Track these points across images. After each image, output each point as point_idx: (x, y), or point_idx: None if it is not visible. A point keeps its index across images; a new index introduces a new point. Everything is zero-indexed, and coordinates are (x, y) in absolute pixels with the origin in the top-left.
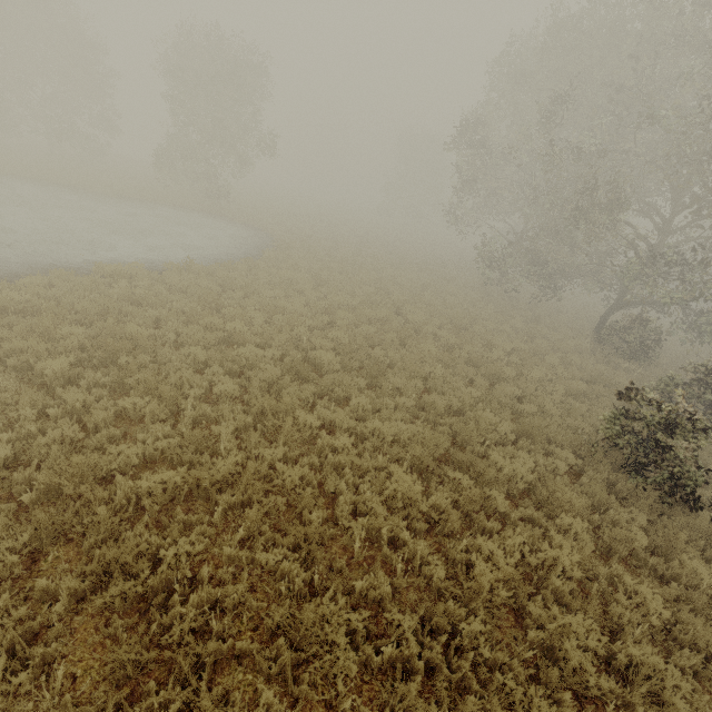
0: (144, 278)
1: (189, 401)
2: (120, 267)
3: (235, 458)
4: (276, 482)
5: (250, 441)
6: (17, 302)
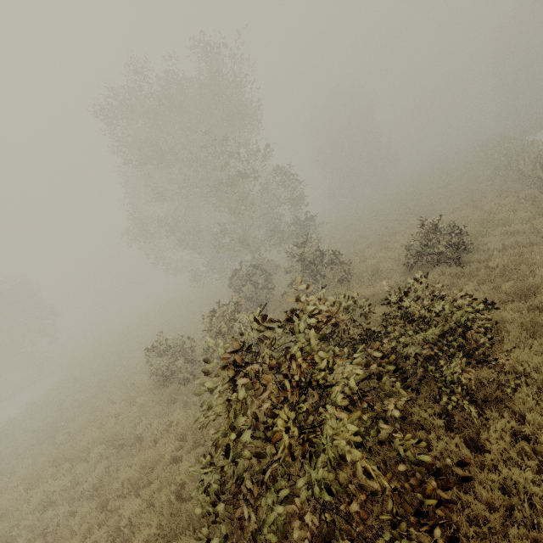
0: None
1: None
2: None
3: None
4: None
5: None
6: None
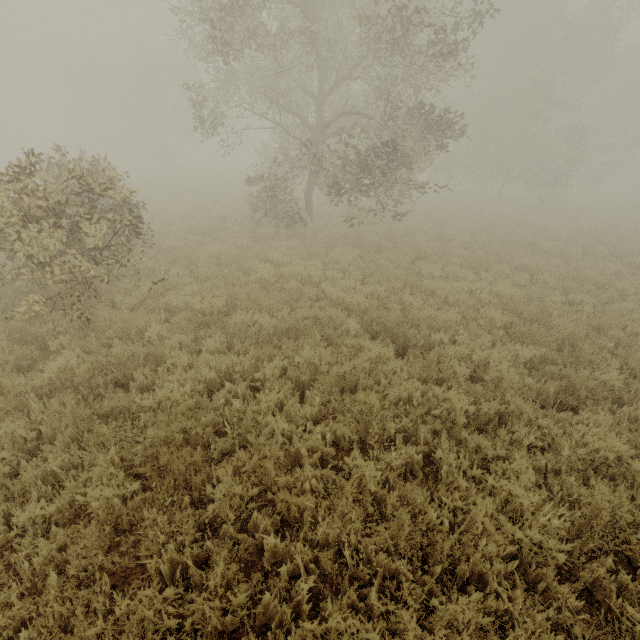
0: None
1: None
2: None
3: None
4: None
5: None
6: None
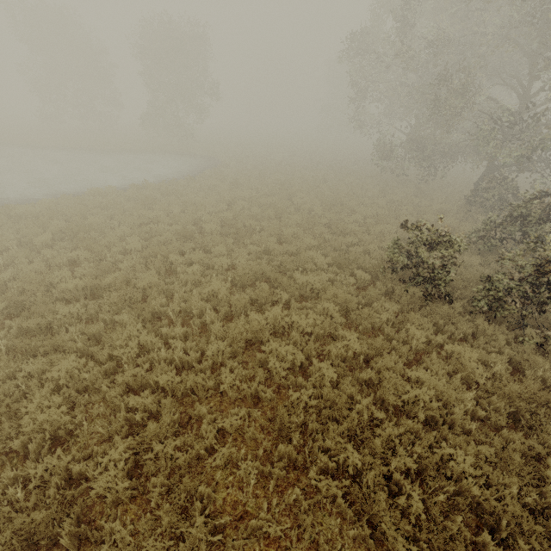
0: (112, 194)
1: (111, 253)
2: (98, 189)
3: (119, 276)
4: (137, 286)
5: (138, 271)
6: (32, 211)
